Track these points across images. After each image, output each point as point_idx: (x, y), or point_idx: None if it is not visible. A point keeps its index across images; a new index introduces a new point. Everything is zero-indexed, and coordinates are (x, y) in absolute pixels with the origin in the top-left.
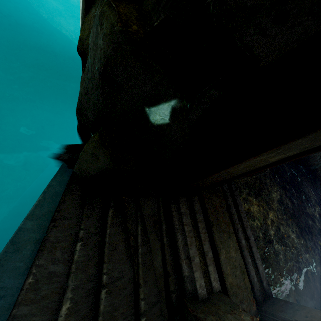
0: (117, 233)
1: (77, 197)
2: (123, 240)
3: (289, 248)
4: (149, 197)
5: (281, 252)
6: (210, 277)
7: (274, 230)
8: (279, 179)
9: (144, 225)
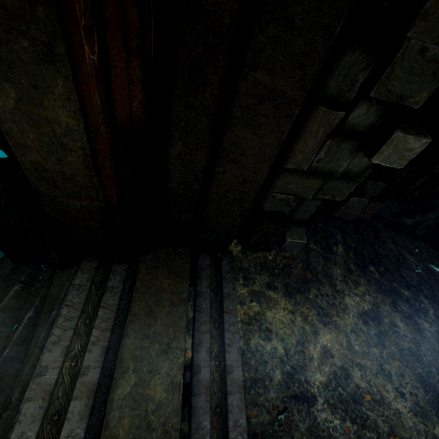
0: (3, 323)
1: (5, 273)
2: (7, 336)
3: (374, 435)
4: (68, 269)
5: (338, 435)
6: (63, 426)
7: (327, 375)
8: (378, 274)
9: (38, 312)
